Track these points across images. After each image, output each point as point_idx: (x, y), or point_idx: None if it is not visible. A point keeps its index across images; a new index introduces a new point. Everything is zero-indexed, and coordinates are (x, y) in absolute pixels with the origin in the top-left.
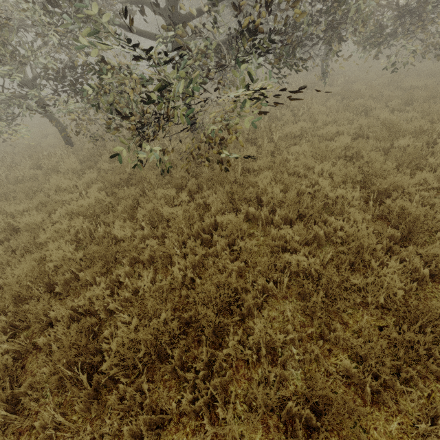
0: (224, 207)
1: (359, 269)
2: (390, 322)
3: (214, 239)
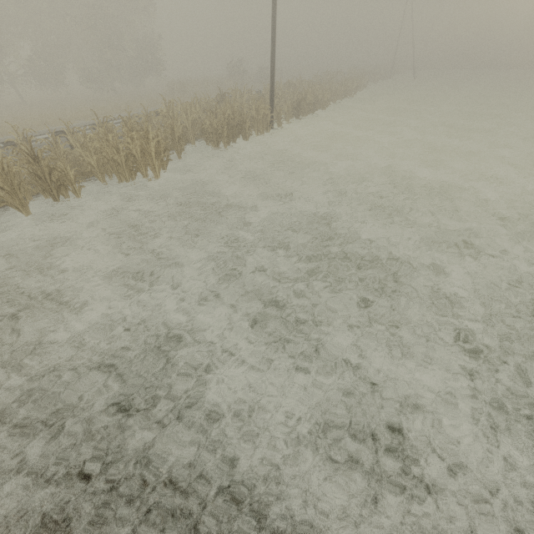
0: None
1: None
2: None
3: None
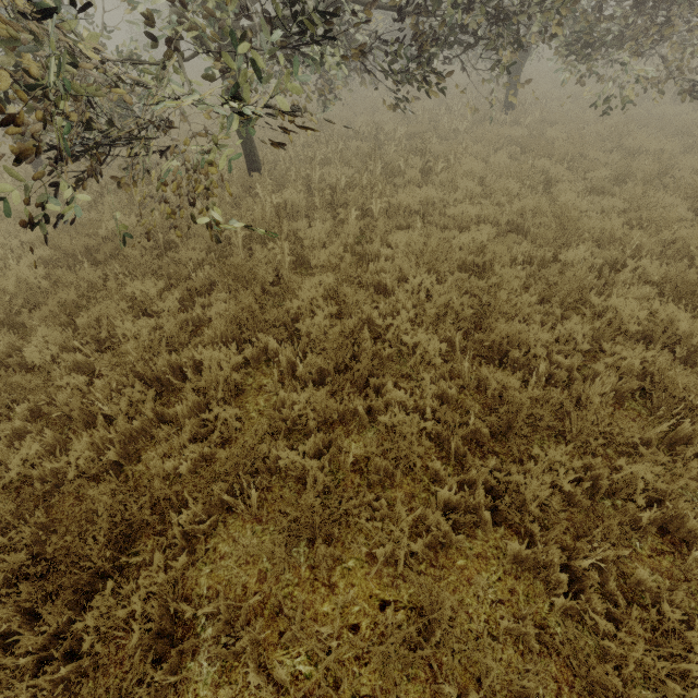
0: (228, 331)
1: (403, 483)
2: (404, 594)
3: (180, 393)
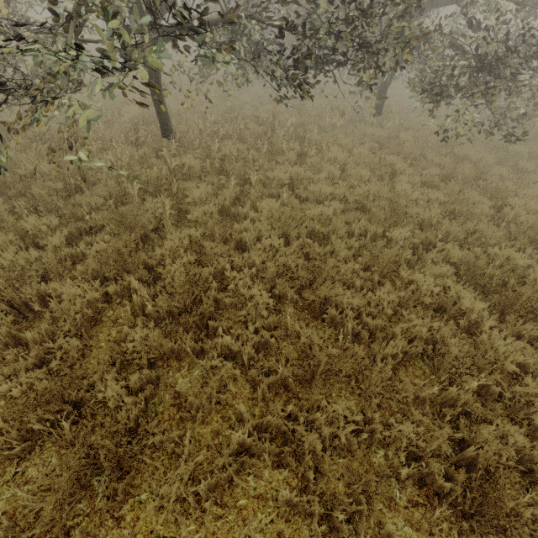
0: (99, 268)
1: (213, 420)
2: (183, 531)
3: (36, 321)
